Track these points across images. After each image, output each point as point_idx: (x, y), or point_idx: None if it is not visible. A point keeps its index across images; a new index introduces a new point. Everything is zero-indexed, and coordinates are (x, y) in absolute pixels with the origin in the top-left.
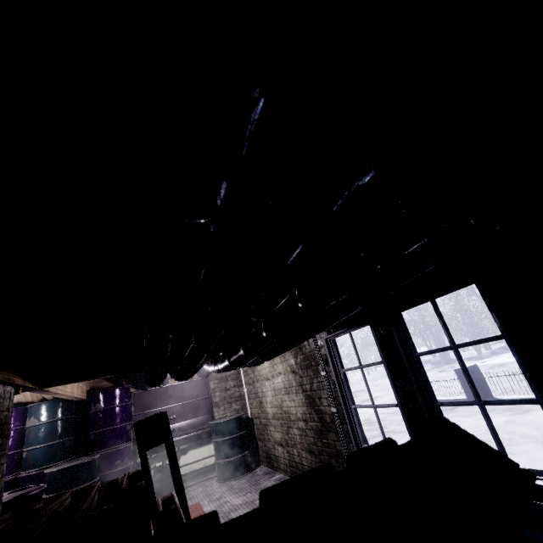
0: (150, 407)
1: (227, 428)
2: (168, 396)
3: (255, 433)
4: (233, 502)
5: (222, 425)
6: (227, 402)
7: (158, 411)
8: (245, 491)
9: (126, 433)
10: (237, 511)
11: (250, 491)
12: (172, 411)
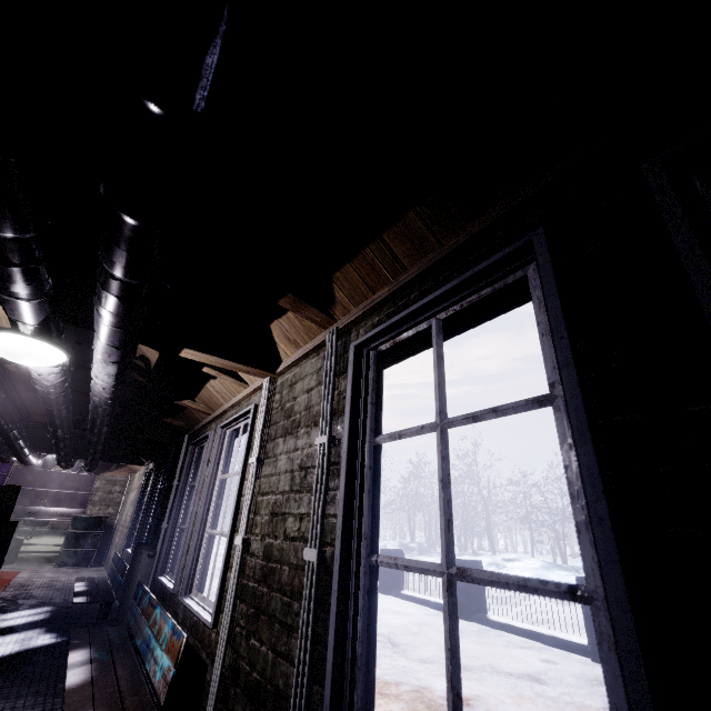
0: (27, 485)
1: (84, 523)
2: (49, 480)
3: (113, 538)
4: (46, 575)
5: (81, 519)
6: (106, 504)
7: (32, 491)
8: (64, 573)
9: None
10: (41, 578)
11: (67, 574)
12: (46, 495)
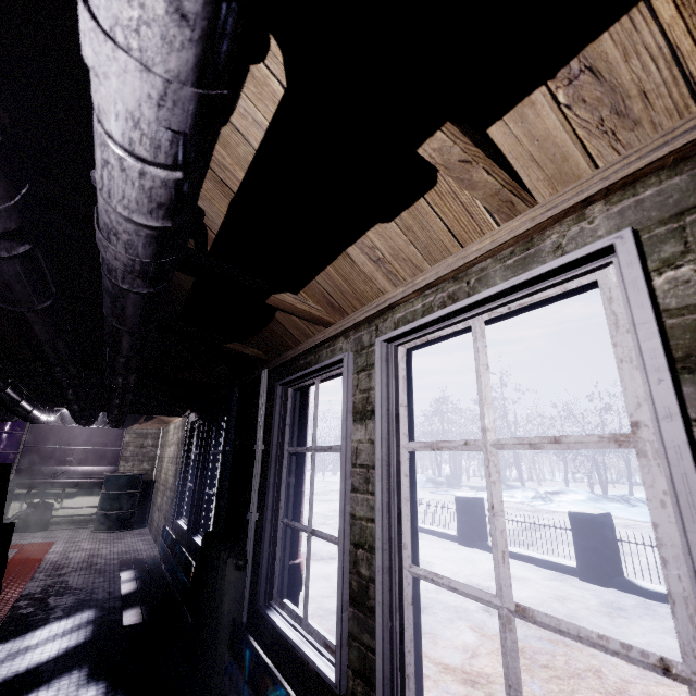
0: (48, 443)
1: (118, 483)
2: (72, 437)
3: (152, 496)
4: (83, 546)
5: (114, 479)
6: (139, 459)
7: (55, 449)
8: (104, 542)
9: (7, 462)
10: (78, 552)
11: (108, 542)
12: (72, 453)
